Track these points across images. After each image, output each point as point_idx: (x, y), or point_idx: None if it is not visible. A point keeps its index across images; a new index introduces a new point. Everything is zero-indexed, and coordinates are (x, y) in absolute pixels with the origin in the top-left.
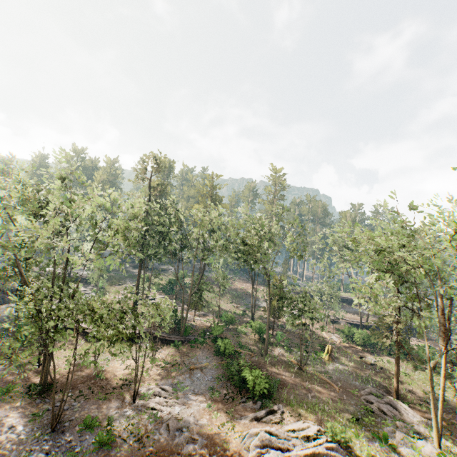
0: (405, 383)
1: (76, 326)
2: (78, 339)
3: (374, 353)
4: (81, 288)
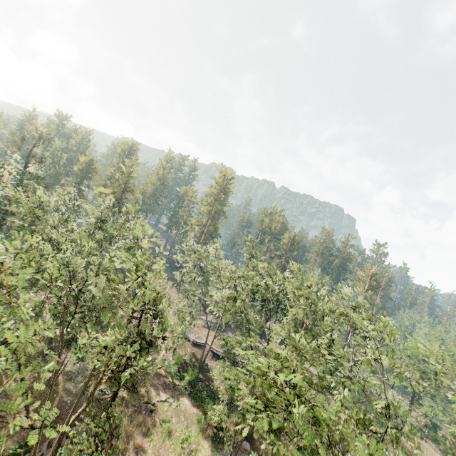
0: (150, 436)
1: None
2: None
3: (180, 392)
4: None
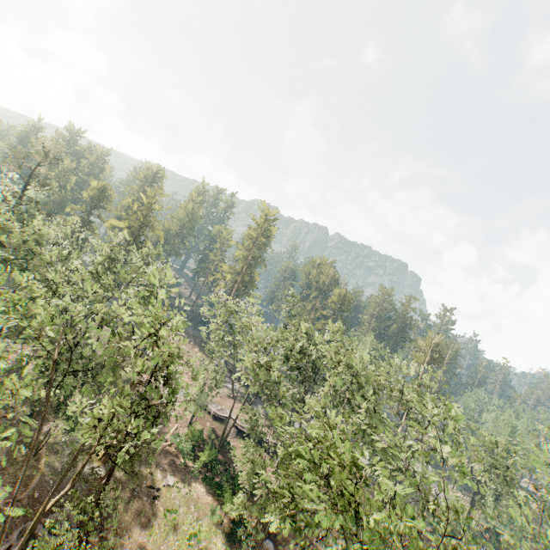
0: (150, 529)
1: None
2: None
3: (193, 475)
4: None
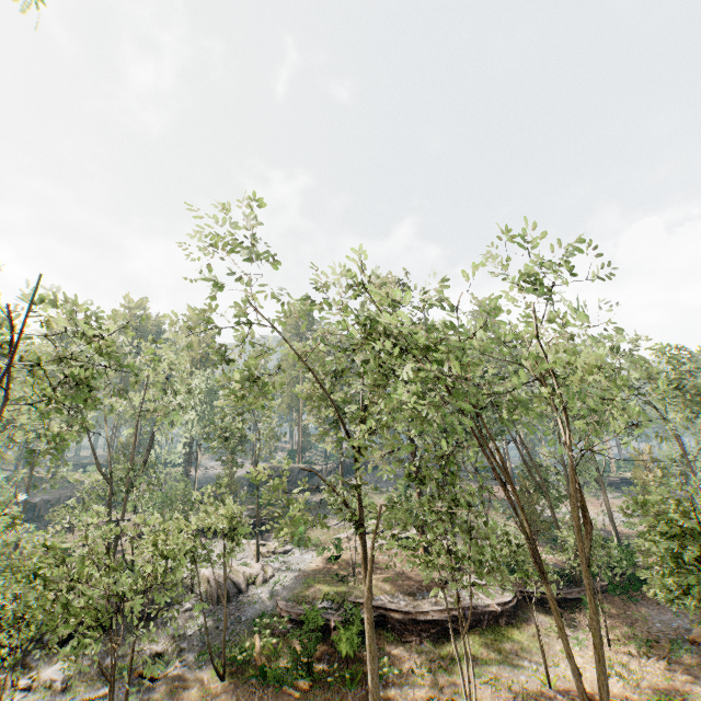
0: None
1: (379, 616)
2: (414, 642)
3: None
4: (270, 543)
